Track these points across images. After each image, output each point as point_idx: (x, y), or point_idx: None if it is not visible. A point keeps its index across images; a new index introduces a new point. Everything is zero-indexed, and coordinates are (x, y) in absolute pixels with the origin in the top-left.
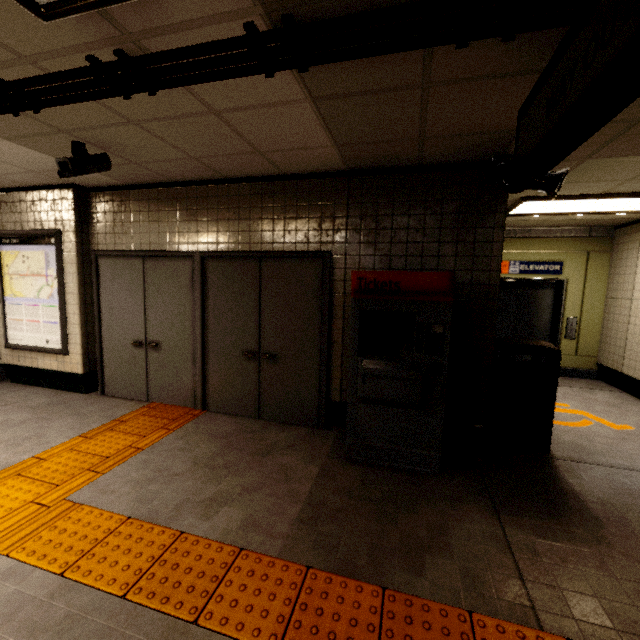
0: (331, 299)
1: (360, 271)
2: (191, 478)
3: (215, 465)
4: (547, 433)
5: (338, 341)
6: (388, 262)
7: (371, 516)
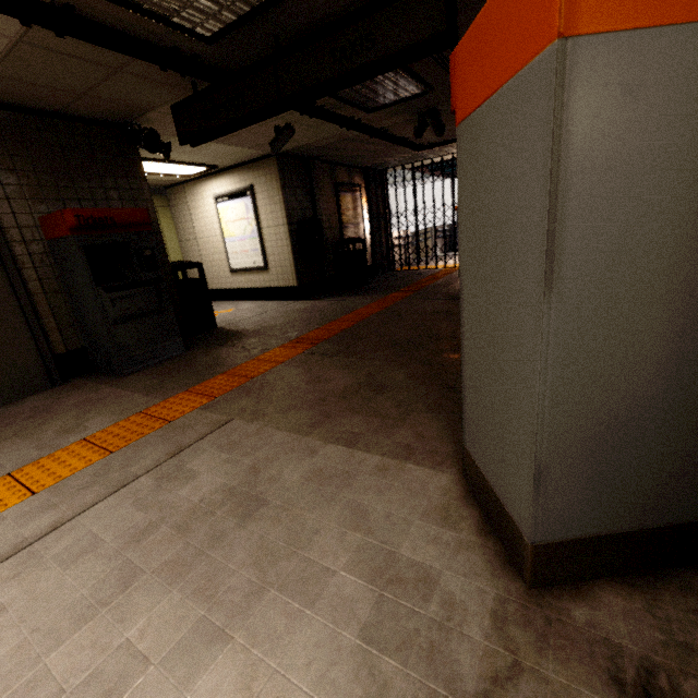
0: (9, 249)
1: (75, 209)
2: (4, 449)
3: (7, 437)
4: (213, 315)
5: (39, 292)
6: (63, 206)
7: (181, 373)
